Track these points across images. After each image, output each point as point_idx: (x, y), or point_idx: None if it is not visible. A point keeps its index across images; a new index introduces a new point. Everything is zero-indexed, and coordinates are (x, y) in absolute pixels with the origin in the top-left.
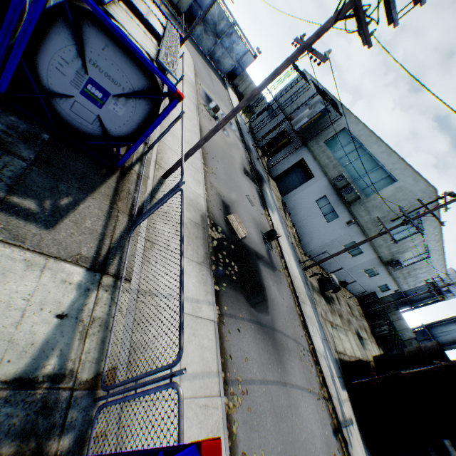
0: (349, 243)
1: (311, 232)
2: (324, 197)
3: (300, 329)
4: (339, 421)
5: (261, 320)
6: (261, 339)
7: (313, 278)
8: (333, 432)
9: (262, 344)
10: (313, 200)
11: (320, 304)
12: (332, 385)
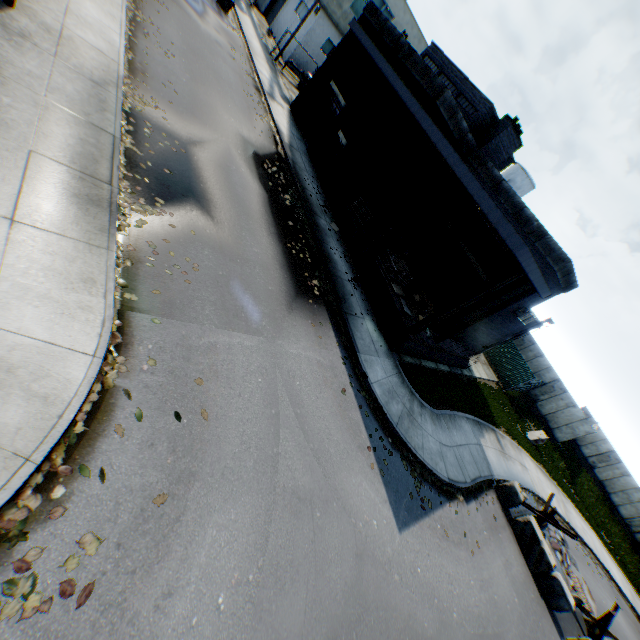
0: (327, 46)
1: (290, 43)
2: (302, 4)
3: (243, 55)
4: (263, 90)
5: (187, 2)
6: (182, 2)
7: (289, 78)
8: (254, 87)
9: (183, 4)
10: (293, 12)
11: (289, 86)
12: (267, 86)
